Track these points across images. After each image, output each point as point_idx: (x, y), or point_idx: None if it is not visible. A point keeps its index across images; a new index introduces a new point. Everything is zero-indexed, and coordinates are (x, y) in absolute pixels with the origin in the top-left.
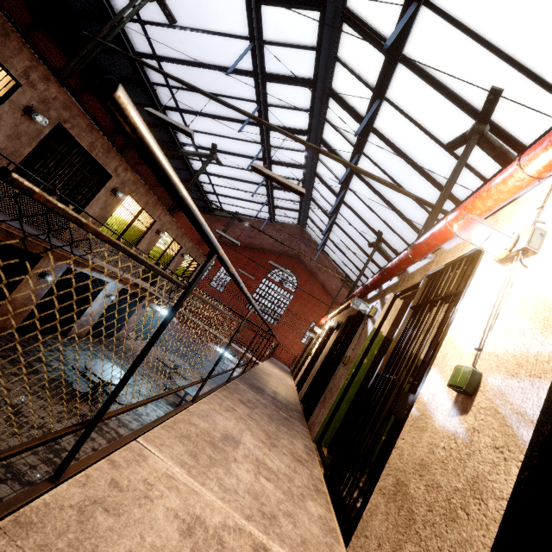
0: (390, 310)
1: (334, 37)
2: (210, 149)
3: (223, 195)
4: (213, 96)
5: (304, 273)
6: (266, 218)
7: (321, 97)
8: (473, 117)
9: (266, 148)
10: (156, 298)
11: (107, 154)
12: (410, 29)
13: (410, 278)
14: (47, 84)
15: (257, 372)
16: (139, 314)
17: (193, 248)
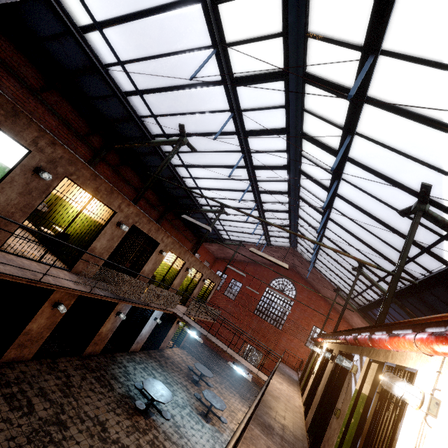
0: (367, 374)
1: (297, 144)
2: (220, 206)
3: (230, 231)
4: (221, 203)
5: (300, 282)
6: (264, 243)
7: (294, 173)
8: (415, 196)
9: (258, 203)
10: (188, 324)
11: (157, 232)
12: (349, 147)
13: (377, 353)
14: (129, 207)
15: (267, 399)
16: (174, 328)
17: (211, 273)
